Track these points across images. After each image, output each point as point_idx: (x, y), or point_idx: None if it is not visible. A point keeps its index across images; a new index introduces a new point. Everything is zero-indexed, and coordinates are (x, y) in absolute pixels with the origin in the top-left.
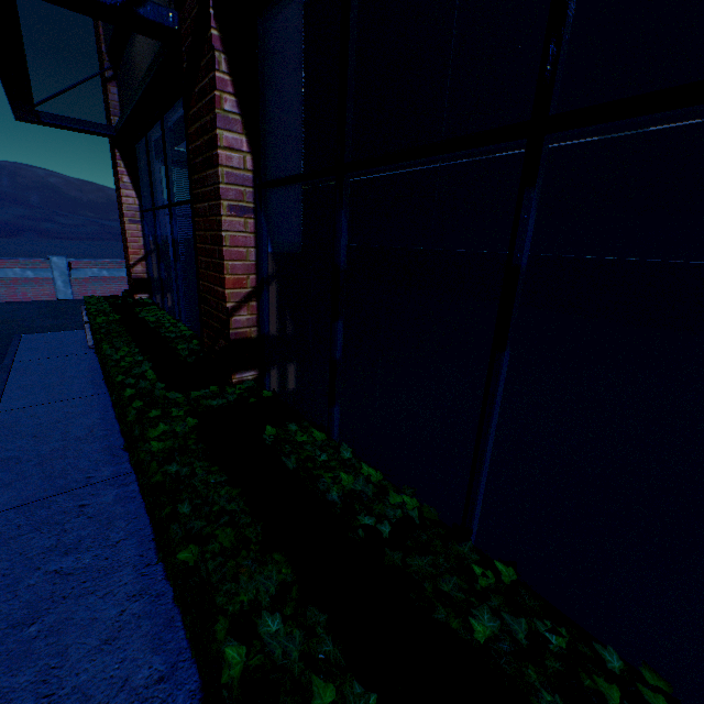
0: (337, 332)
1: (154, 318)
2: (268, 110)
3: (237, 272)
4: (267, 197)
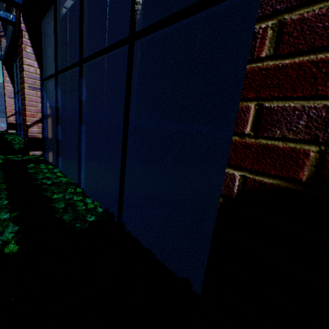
0: (58, 130)
1: (12, 138)
2: (47, 54)
3: (32, 111)
4: (47, 85)
